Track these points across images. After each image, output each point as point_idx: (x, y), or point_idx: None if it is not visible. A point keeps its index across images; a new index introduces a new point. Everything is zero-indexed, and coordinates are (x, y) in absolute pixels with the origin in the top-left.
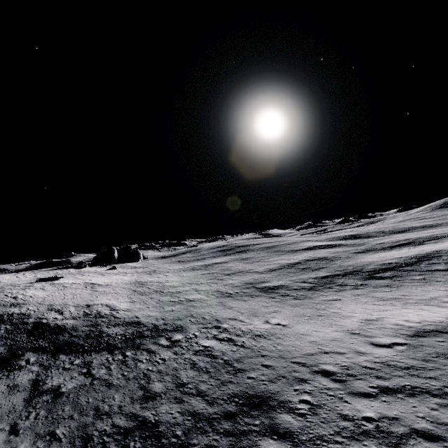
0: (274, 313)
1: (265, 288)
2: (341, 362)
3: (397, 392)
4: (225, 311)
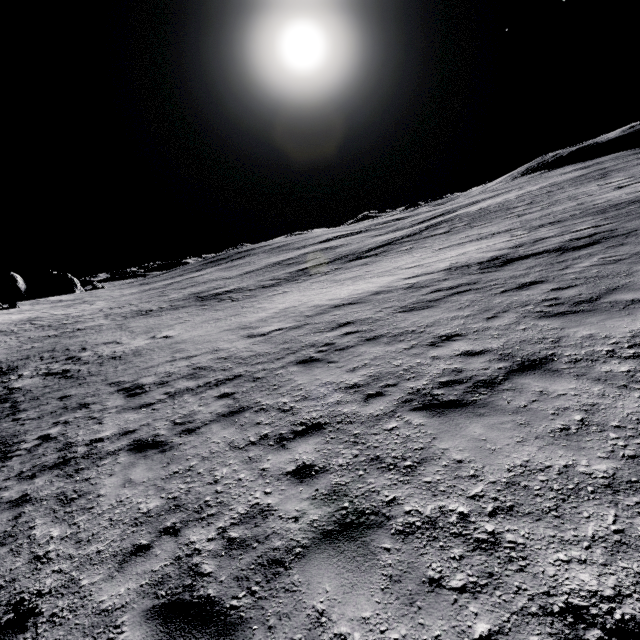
0: (178, 325)
1: (209, 296)
2: (174, 369)
3: (190, 392)
4: (113, 334)
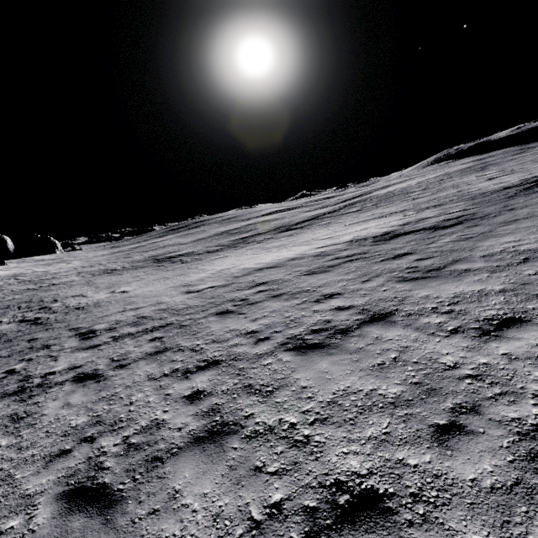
0: (135, 282)
1: (165, 258)
2: (123, 318)
3: (130, 336)
4: (81, 289)
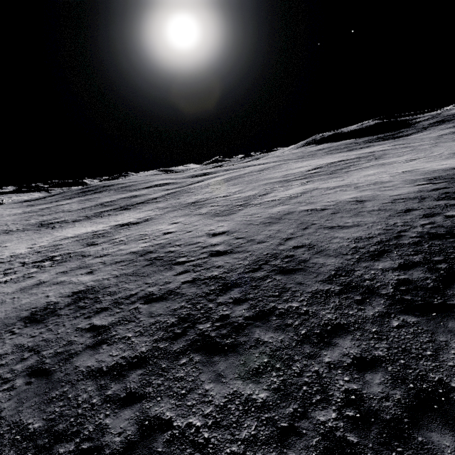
0: (16, 240)
1: (46, 224)
2: None
3: None
4: None
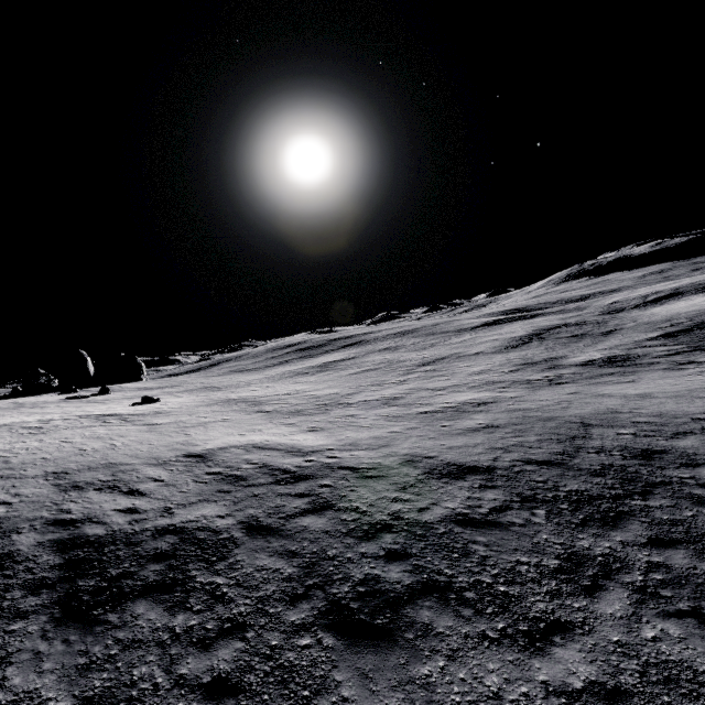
0: None
1: (599, 363)
2: None
3: None
4: (653, 402)
